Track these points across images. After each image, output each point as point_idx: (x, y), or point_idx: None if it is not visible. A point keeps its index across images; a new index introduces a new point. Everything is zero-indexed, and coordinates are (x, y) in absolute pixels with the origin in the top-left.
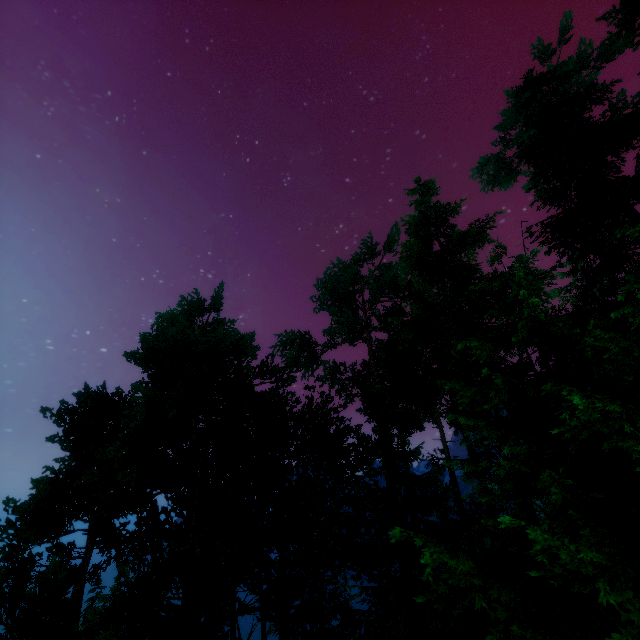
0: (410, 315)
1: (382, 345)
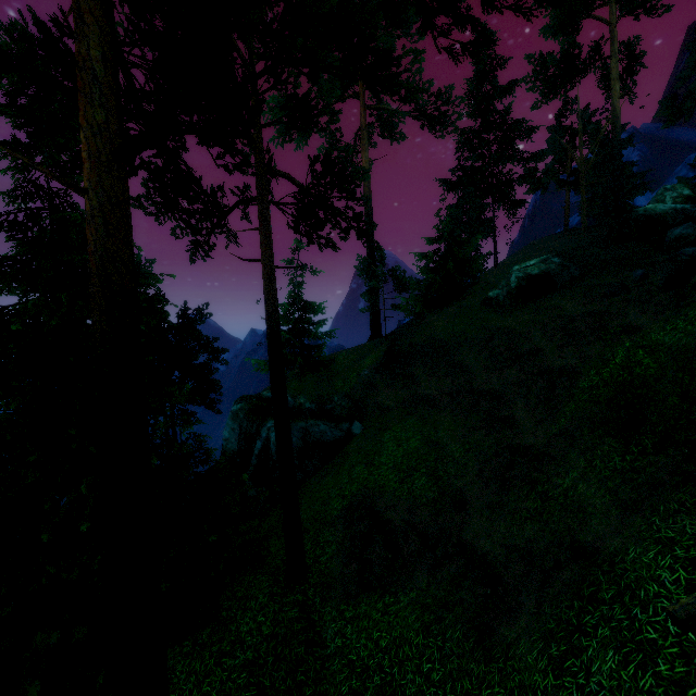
0: None
1: None
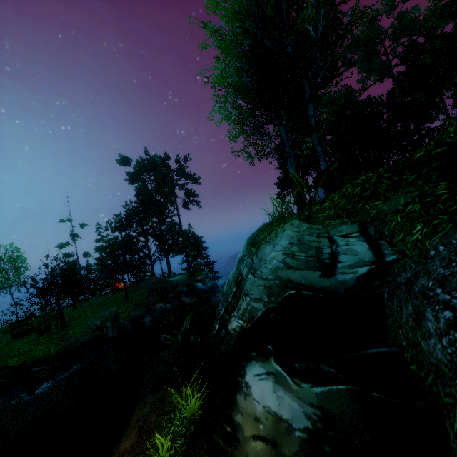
0: (423, 45)
1: (406, 74)
